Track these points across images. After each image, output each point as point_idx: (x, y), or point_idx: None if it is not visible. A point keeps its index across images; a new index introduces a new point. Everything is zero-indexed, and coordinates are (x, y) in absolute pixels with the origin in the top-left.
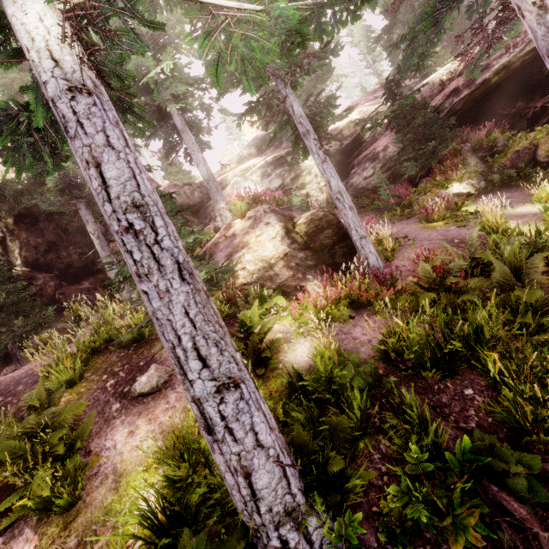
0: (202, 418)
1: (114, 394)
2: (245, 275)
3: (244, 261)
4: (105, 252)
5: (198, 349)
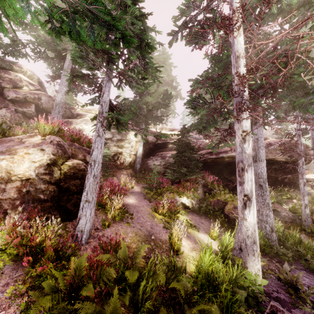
0: None
1: None
2: None
3: None
4: None
5: None
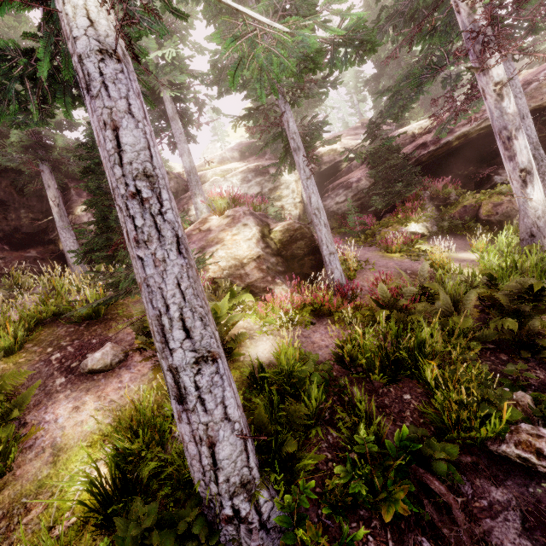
0: (176, 387)
1: (59, 368)
2: (216, 270)
3: (217, 256)
4: (62, 222)
5: (184, 320)
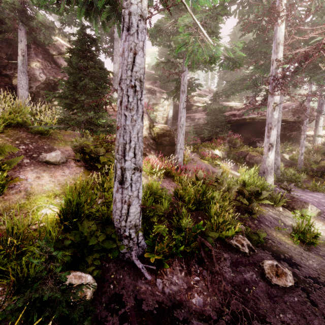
0: (121, 176)
1: (25, 154)
2: None
3: None
4: (23, 68)
5: (135, 149)
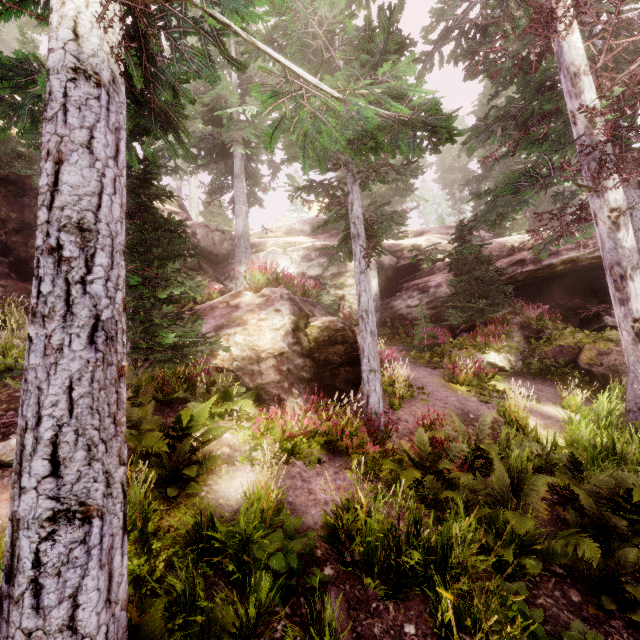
0: (10, 551)
1: None
2: (225, 358)
3: (233, 341)
4: None
5: (58, 445)
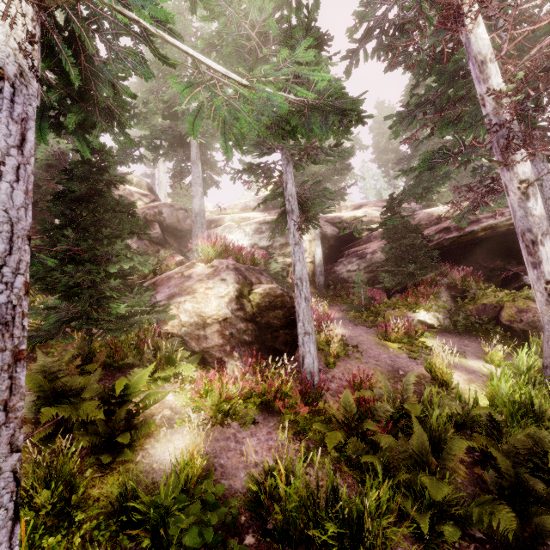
0: None
1: None
2: (175, 324)
3: (182, 308)
4: None
5: None
